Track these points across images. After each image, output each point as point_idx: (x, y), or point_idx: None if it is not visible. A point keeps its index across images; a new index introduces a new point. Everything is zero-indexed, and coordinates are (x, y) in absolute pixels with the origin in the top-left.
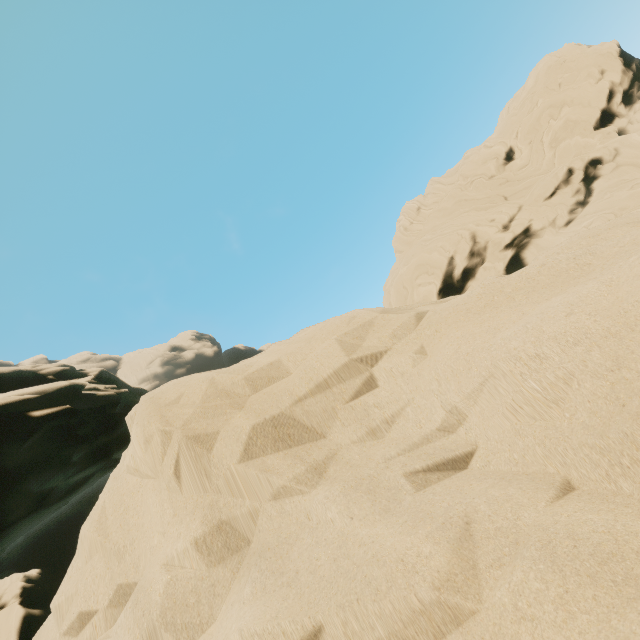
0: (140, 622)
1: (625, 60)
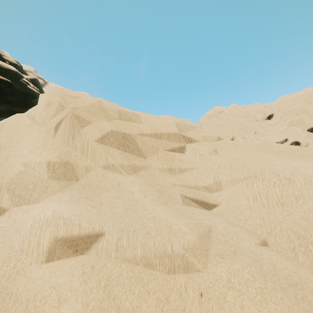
0: None
1: None
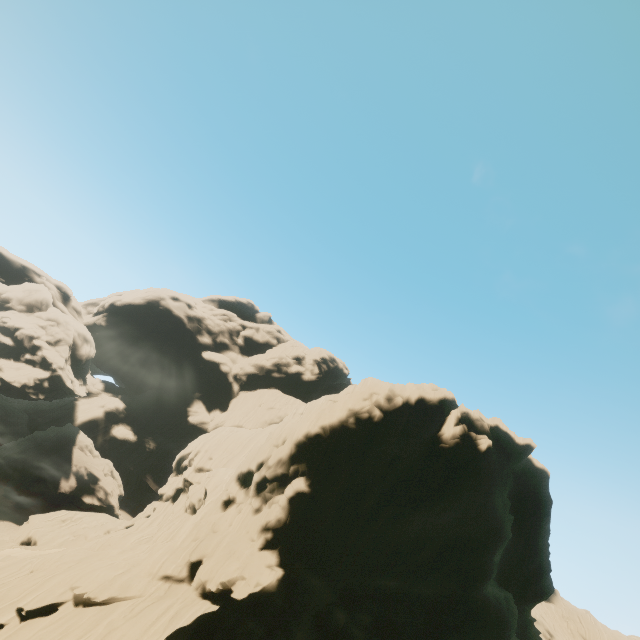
0: None
1: (301, 454)
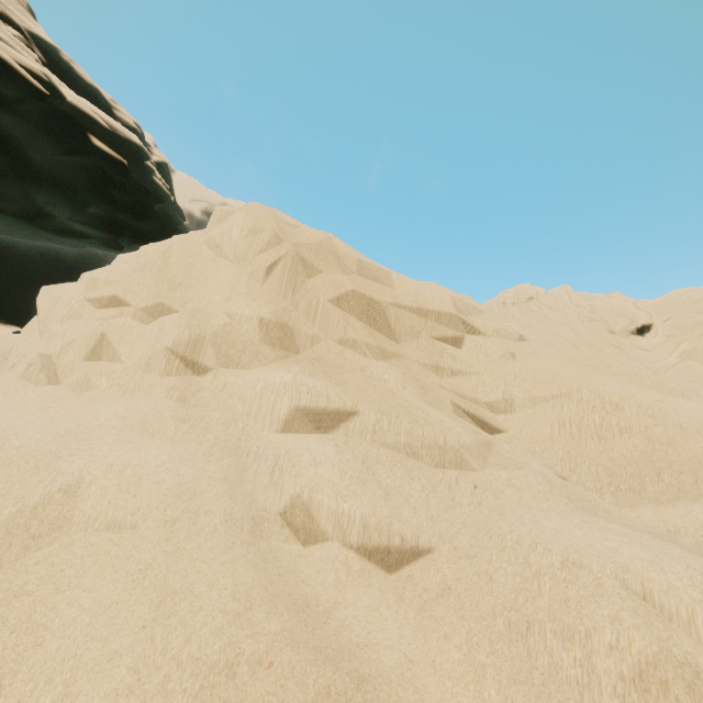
0: (193, 327)
1: None
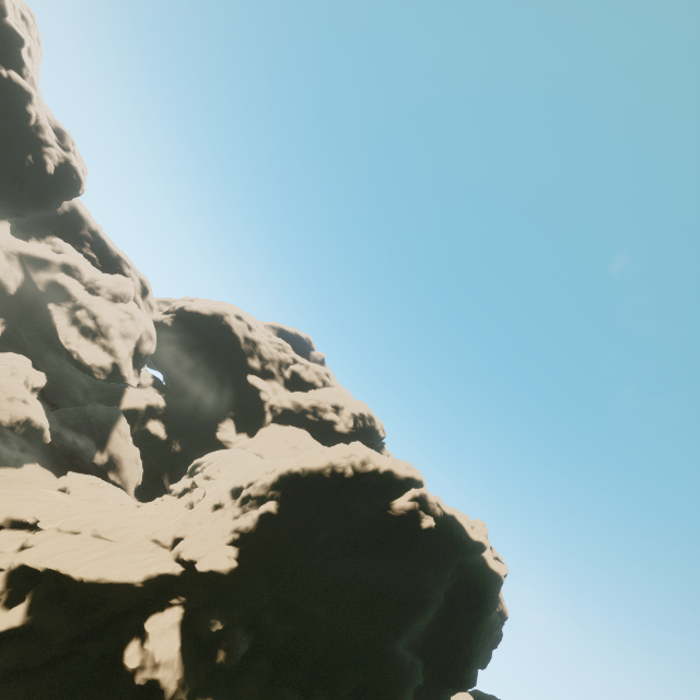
0: None
1: (281, 484)
